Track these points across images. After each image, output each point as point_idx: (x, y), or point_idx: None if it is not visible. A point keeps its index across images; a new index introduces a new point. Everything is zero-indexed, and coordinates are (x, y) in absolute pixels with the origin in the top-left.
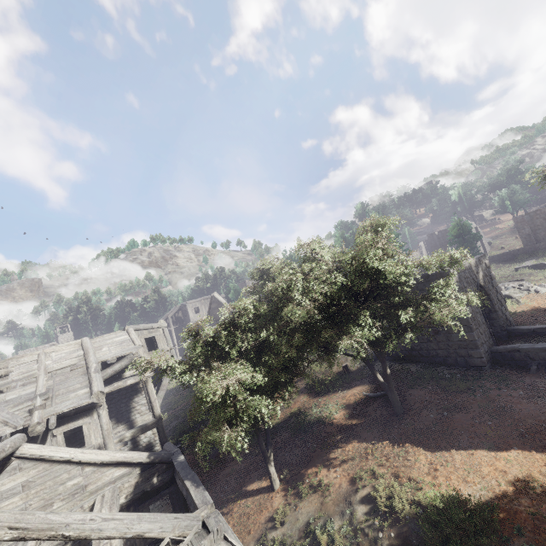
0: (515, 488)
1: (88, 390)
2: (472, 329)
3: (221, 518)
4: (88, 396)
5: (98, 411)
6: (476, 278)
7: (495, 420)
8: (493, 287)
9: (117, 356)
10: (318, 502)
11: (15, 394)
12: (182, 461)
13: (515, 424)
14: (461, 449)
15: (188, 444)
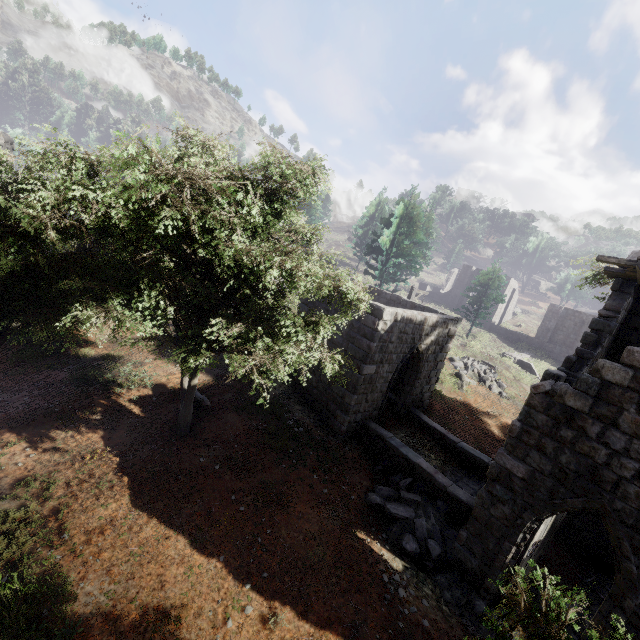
0: (139, 618)
1: None
2: (356, 392)
3: None
4: None
5: None
6: (419, 340)
7: (253, 508)
8: (435, 360)
9: None
10: None
11: None
12: None
13: (264, 527)
14: (167, 522)
15: None
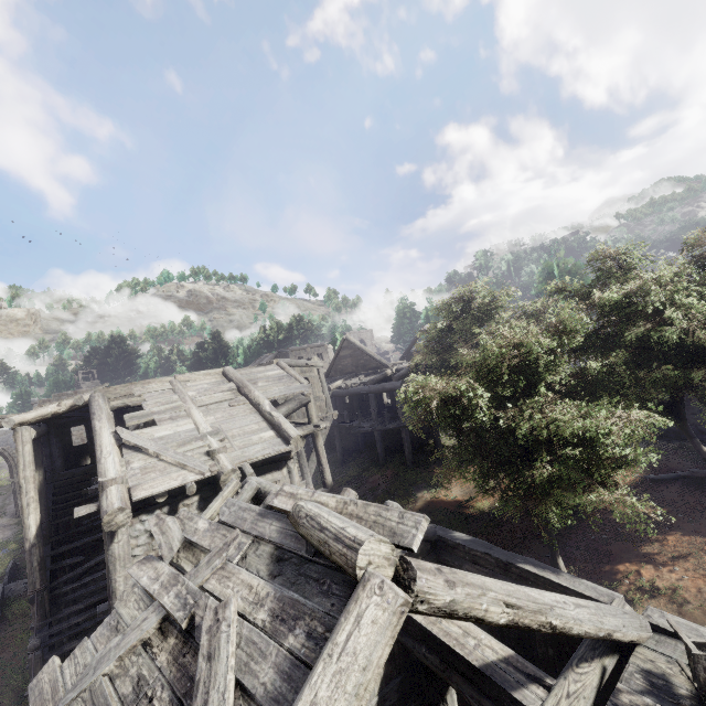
0: None
1: (274, 434)
2: None
3: (677, 618)
4: (280, 441)
5: (289, 465)
6: None
7: None
8: None
9: (285, 394)
10: (671, 611)
11: (168, 430)
12: (472, 539)
13: None
14: None
15: None
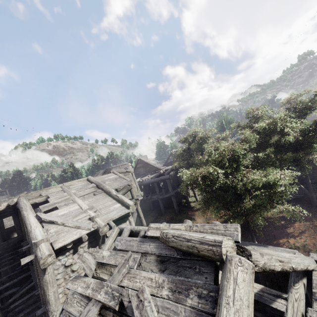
0: None
1: (120, 205)
2: None
3: None
4: (124, 208)
5: (129, 219)
6: None
7: None
8: None
9: (120, 186)
10: (306, 255)
11: (65, 210)
12: None
13: None
14: None
15: None
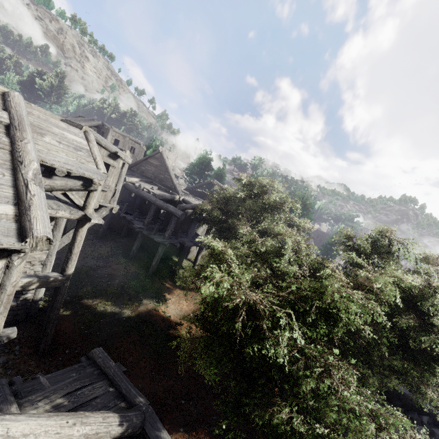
0: None
1: (12, 212)
2: None
3: None
4: (13, 229)
5: (12, 259)
6: None
7: None
8: None
9: (70, 169)
10: None
11: None
12: None
13: None
14: None
15: (66, 302)
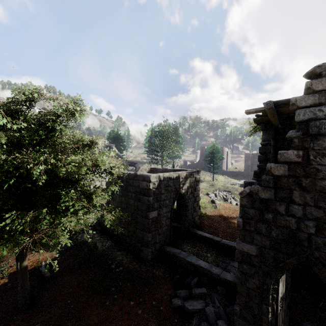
0: None
1: None
2: (149, 231)
3: None
4: None
5: None
6: (179, 188)
7: None
8: (194, 196)
9: None
10: None
11: None
12: None
13: None
14: None
15: None
